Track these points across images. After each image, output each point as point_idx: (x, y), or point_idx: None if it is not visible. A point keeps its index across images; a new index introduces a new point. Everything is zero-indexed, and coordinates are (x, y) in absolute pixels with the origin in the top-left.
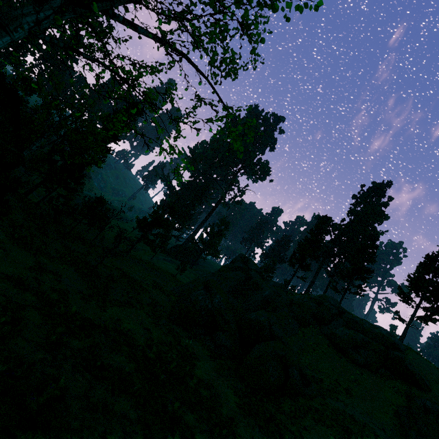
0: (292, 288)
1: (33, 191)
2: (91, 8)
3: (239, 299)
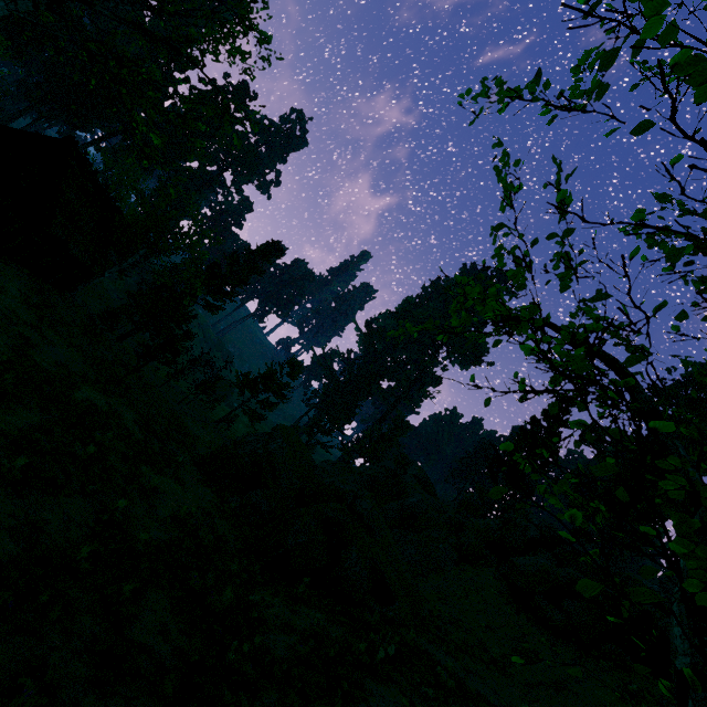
0: None
1: (129, 336)
2: None
3: None
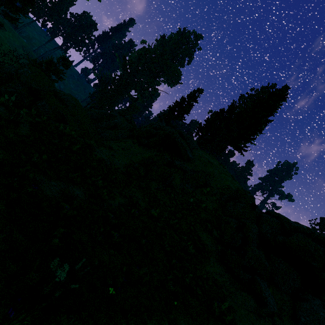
0: None
1: None
2: None
3: None
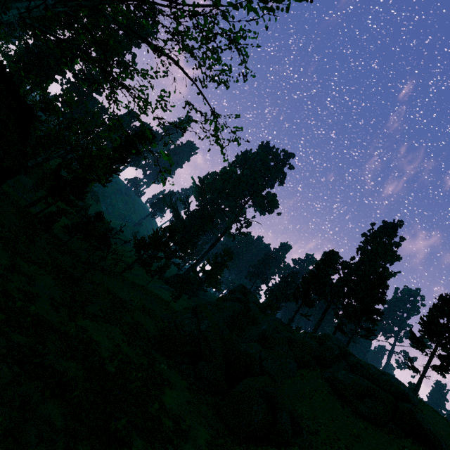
0: (297, 329)
1: (35, 204)
2: (81, 3)
3: (234, 332)
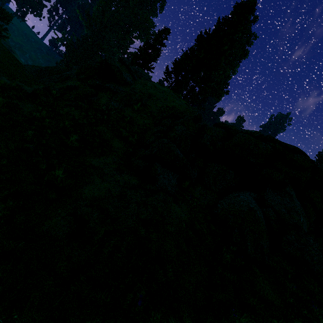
0: None
1: None
2: None
3: None
